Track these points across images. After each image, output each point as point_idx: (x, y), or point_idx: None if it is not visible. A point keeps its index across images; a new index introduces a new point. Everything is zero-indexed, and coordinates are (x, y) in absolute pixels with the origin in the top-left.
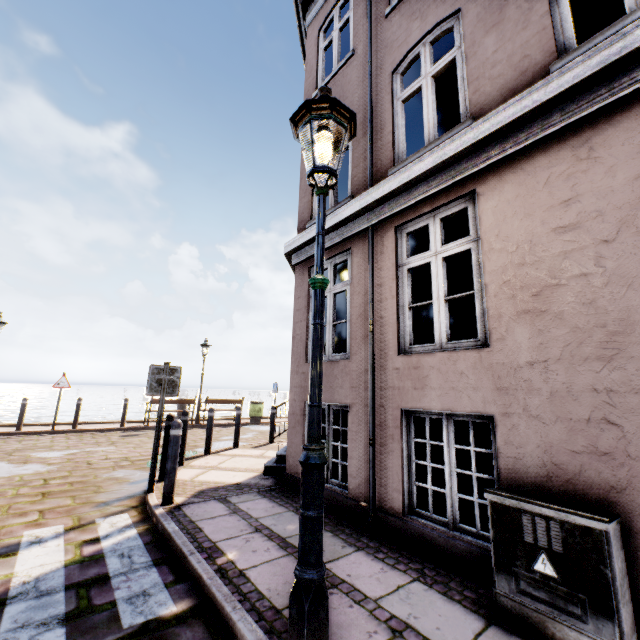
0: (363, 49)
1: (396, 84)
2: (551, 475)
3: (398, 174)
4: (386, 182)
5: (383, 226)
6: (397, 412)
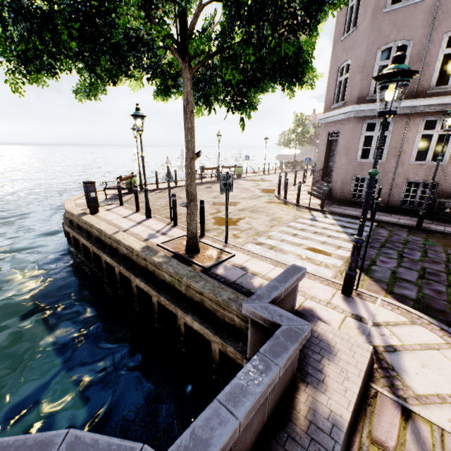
0: (431, 2)
1: (444, 42)
2: (450, 195)
3: (436, 99)
4: (428, 100)
5: (416, 114)
6: (404, 181)
